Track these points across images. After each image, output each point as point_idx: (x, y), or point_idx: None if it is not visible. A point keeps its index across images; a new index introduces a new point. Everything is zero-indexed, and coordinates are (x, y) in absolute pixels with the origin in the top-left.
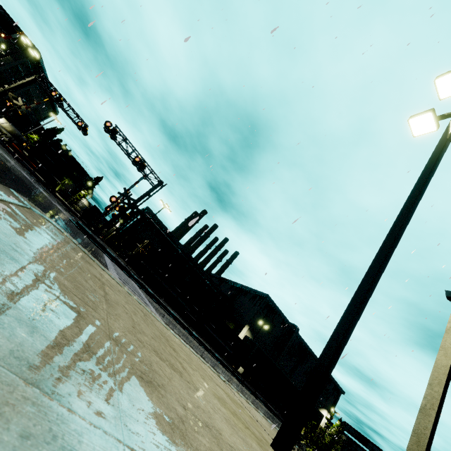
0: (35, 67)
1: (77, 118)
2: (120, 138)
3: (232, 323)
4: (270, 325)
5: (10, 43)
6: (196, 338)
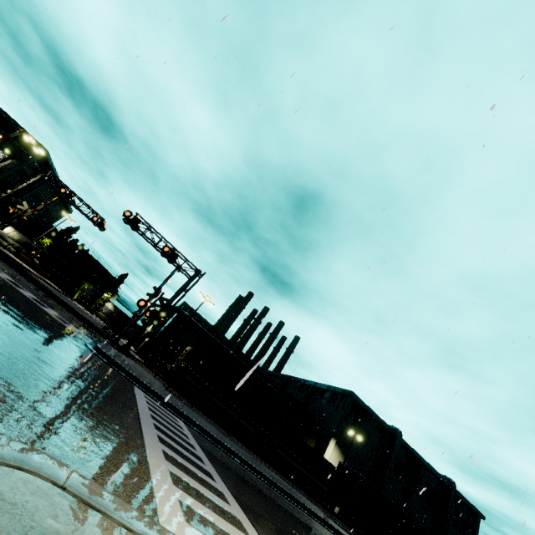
0: (43, 166)
1: (92, 212)
2: (143, 227)
3: (312, 438)
4: (362, 434)
5: (15, 146)
6: (277, 487)
